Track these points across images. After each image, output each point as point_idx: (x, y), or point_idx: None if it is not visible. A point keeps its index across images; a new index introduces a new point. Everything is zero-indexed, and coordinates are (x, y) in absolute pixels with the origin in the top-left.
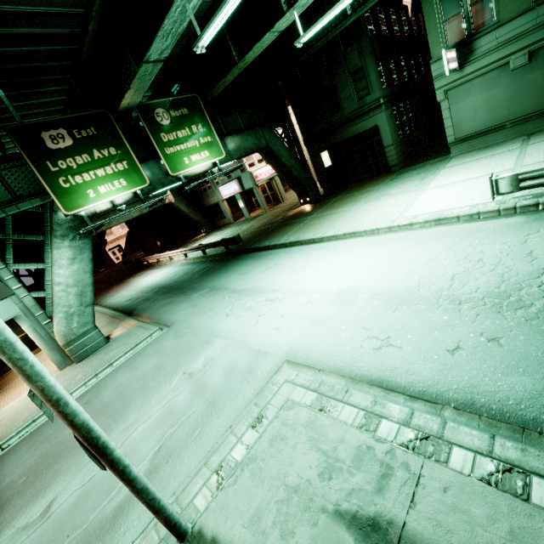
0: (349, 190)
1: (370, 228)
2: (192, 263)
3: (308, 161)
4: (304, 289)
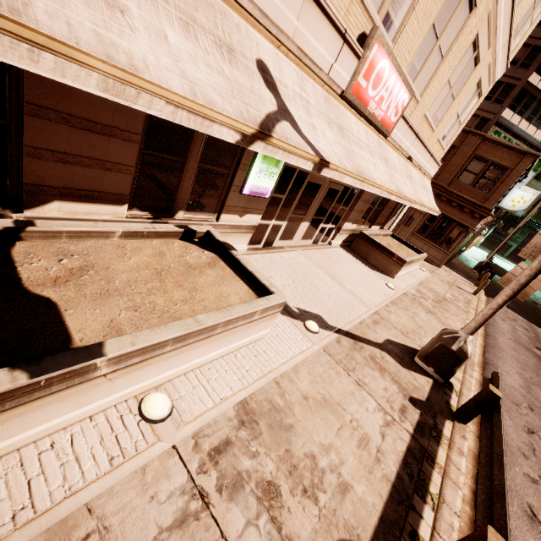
0: None
1: None
2: None
3: None
4: None
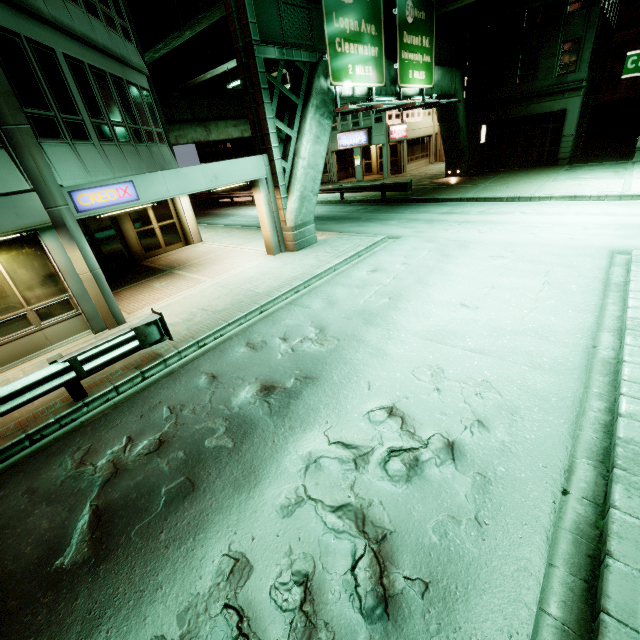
0: (511, 172)
1: (596, 194)
2: (329, 205)
3: (432, 137)
4: (567, 222)
